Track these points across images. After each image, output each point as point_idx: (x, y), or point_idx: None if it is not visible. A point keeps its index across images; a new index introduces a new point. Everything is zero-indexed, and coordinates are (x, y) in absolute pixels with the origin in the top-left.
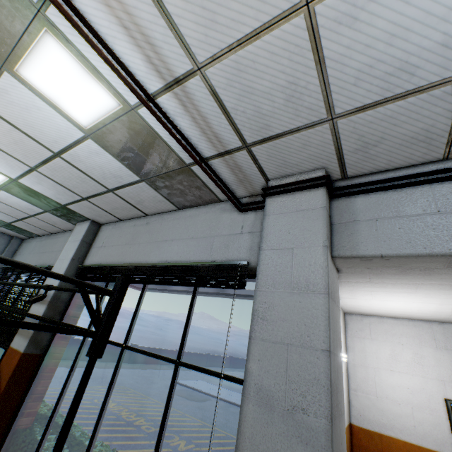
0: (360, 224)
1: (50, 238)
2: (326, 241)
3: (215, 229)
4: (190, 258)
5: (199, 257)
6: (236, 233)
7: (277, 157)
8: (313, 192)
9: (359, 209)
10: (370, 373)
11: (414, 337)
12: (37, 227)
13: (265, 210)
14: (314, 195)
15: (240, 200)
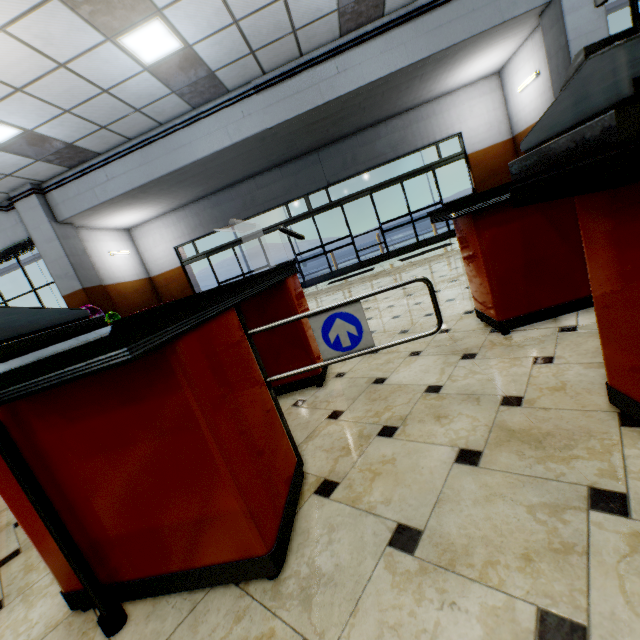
0: (60, 205)
1: None
2: (48, 220)
3: (3, 225)
4: (2, 247)
5: (6, 244)
6: (16, 224)
7: (1, 187)
8: (32, 198)
9: (57, 198)
10: (150, 253)
11: (158, 227)
12: None
13: (18, 211)
14: (33, 199)
15: (3, 204)
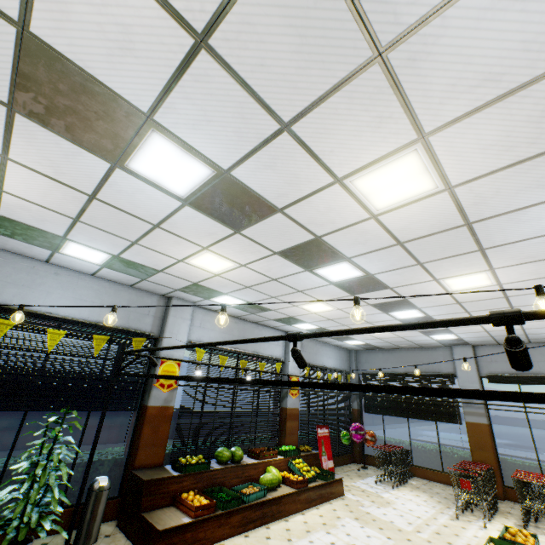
0: None
1: (403, 351)
2: None
3: None
4: None
5: None
6: None
7: None
8: None
9: None
10: None
11: None
12: (400, 347)
13: None
14: None
15: None
